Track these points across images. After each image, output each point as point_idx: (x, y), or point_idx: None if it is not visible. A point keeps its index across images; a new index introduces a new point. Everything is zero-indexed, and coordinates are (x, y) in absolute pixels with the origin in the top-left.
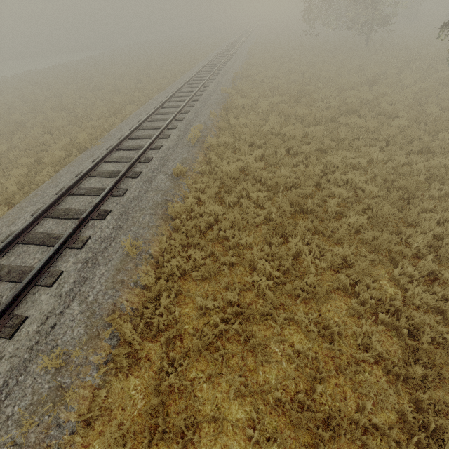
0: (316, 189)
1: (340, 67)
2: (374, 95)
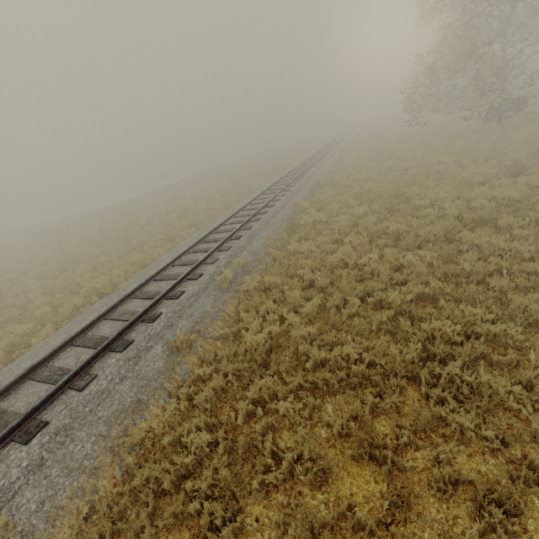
0: (414, 390)
1: (462, 156)
2: (522, 190)
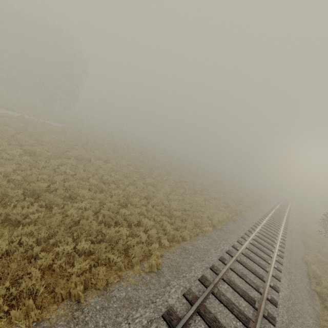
0: None
1: None
2: None
